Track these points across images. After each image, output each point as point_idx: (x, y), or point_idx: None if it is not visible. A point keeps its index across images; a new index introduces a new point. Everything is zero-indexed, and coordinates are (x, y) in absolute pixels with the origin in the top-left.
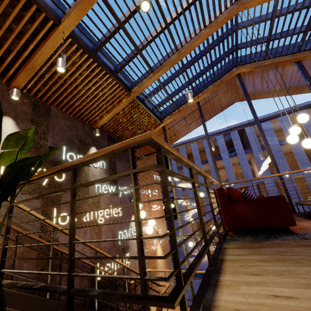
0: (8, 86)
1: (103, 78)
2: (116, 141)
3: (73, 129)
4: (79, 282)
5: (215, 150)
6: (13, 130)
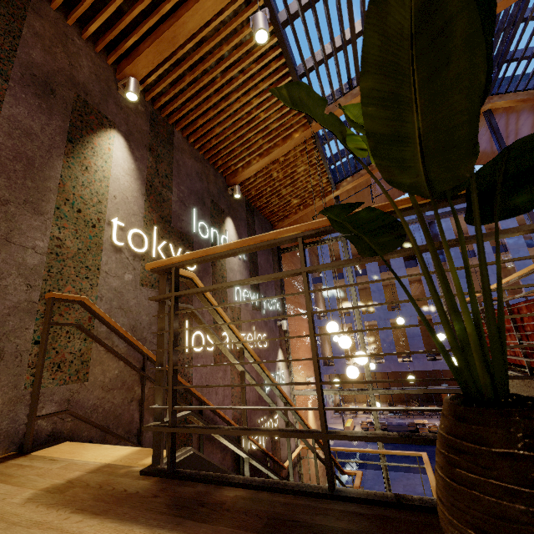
0: (116, 72)
1: (279, 84)
2: (256, 214)
3: (203, 178)
4: (221, 460)
5: None
6: (125, 160)
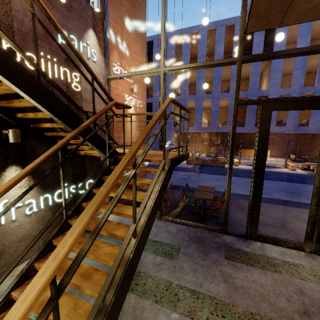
0: None
1: None
2: None
3: None
4: None
5: (225, 57)
6: None
